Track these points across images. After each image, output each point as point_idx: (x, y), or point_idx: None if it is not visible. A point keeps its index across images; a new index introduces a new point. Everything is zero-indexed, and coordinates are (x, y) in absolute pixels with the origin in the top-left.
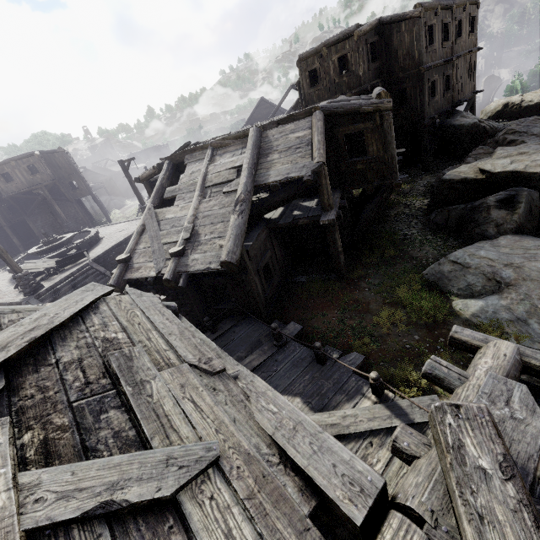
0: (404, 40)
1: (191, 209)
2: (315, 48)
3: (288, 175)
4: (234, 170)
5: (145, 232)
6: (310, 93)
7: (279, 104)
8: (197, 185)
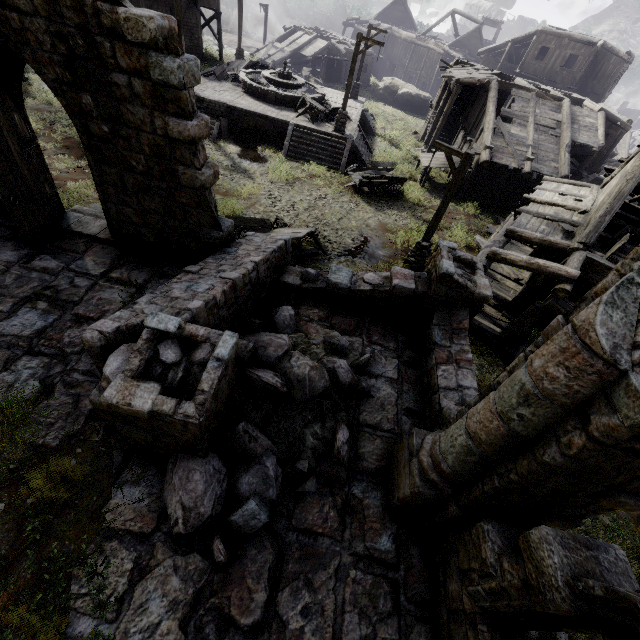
0: (607, 69)
1: (532, 135)
2: (560, 32)
3: (588, 143)
4: (555, 122)
5: (497, 135)
6: (531, 63)
7: (435, 25)
8: (529, 118)
